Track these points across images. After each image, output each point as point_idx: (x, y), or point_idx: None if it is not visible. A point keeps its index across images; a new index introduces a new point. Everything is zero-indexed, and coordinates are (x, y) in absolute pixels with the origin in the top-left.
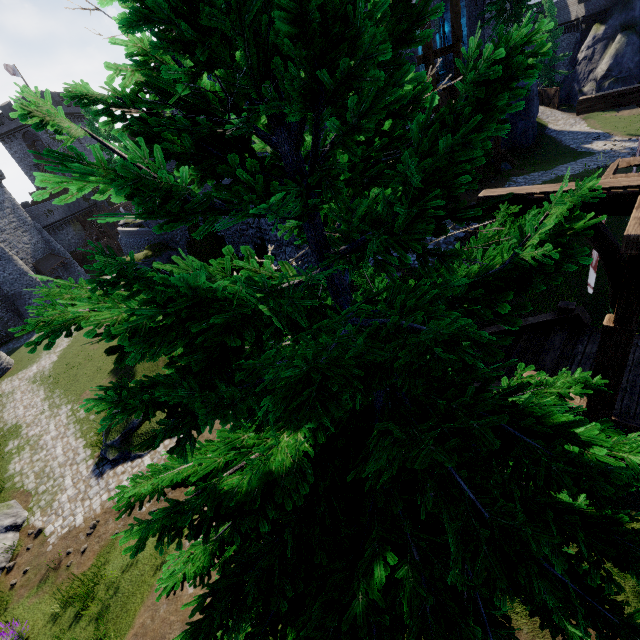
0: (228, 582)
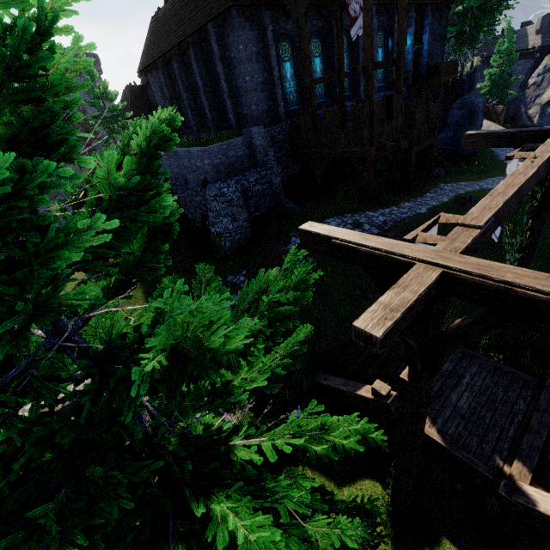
0: None
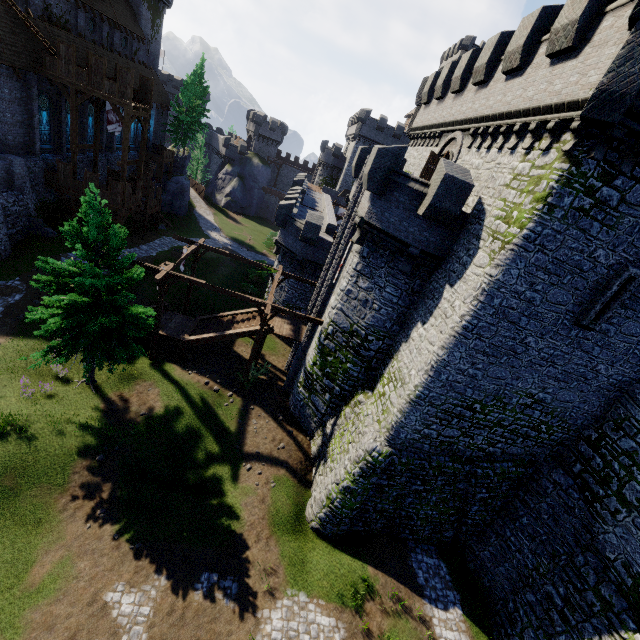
0: (70, 320)
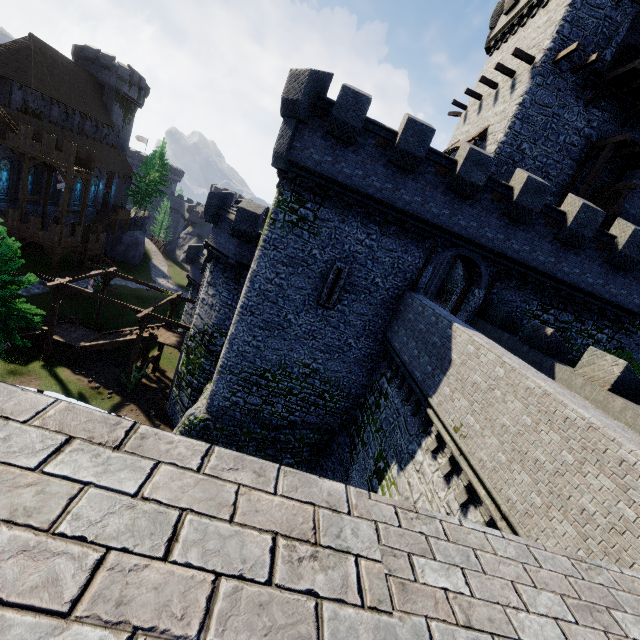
0: None
